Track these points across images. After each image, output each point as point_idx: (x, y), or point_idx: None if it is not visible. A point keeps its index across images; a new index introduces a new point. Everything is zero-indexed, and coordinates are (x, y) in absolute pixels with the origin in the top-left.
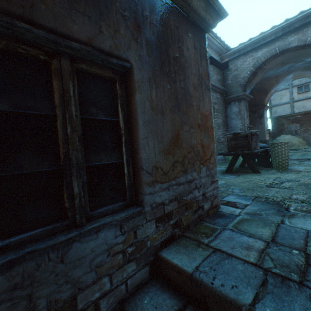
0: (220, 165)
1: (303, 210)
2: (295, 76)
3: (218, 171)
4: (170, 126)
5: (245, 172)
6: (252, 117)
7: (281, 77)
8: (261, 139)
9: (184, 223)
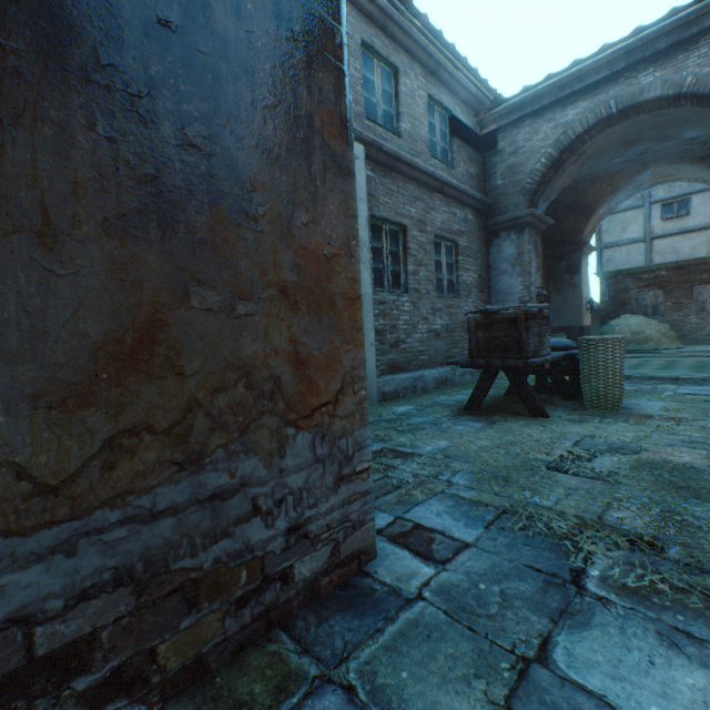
0: (463, 387)
1: (629, 587)
2: (656, 176)
3: (449, 407)
4: (101, 289)
5: (513, 414)
6: (554, 272)
7: (622, 176)
8: (572, 323)
9: (176, 660)
